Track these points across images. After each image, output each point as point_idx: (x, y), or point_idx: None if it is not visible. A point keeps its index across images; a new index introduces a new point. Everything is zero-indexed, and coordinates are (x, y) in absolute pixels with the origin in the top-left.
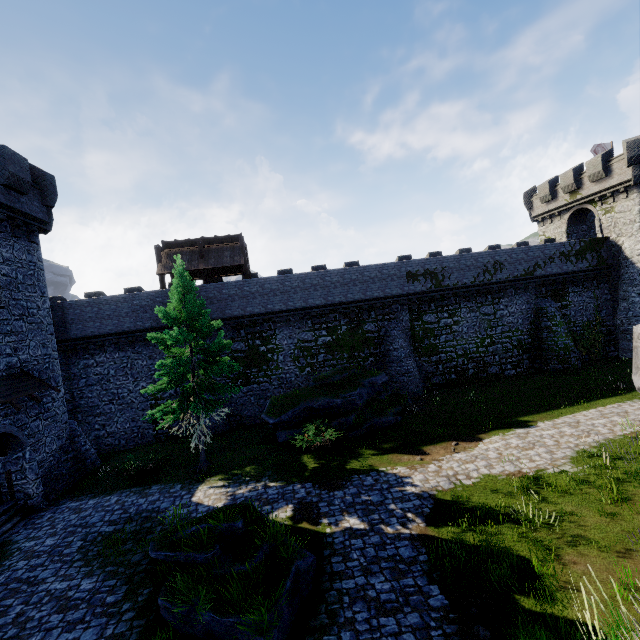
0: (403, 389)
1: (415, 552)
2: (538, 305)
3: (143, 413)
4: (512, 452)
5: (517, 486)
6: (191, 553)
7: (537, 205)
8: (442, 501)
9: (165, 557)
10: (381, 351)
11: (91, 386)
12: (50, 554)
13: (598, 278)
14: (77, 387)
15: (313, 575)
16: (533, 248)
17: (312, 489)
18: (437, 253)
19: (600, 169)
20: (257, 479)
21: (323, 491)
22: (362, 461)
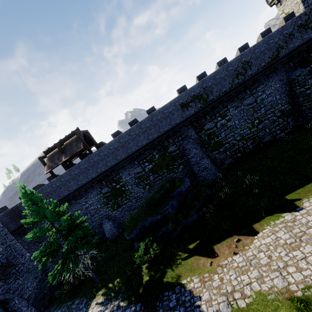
0: (205, 180)
1: None
2: (289, 78)
3: None
4: (280, 254)
5: None
6: None
7: None
8: None
9: None
10: (185, 159)
11: None
12: None
13: None
14: (47, 236)
15: None
16: (272, 35)
17: None
18: (202, 74)
19: None
20: (116, 296)
21: None
22: (174, 270)
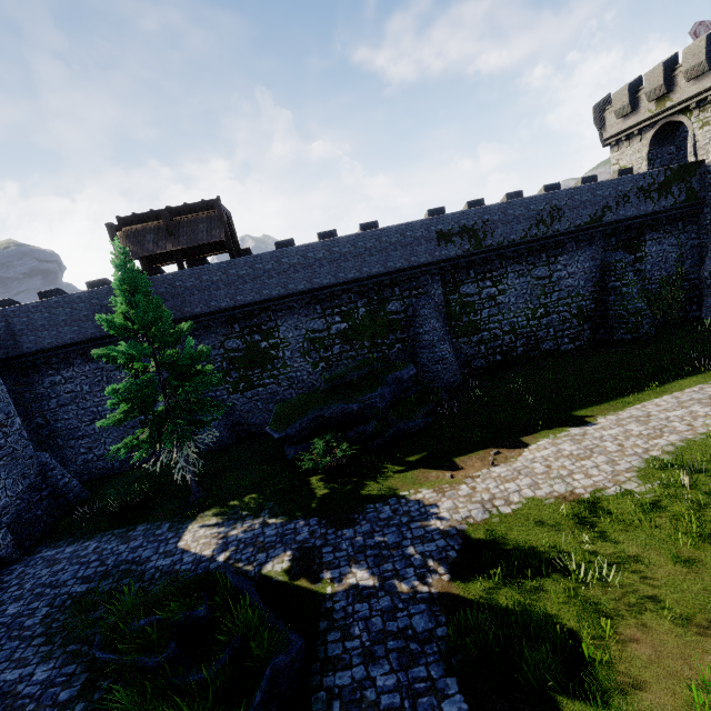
0: (437, 379)
1: (432, 622)
2: (605, 261)
3: (133, 431)
4: (564, 464)
5: (568, 514)
6: (139, 656)
7: (611, 122)
8: (473, 540)
9: (109, 659)
10: (410, 335)
11: (65, 406)
12: (9, 628)
13: (685, 218)
14: (48, 409)
15: (300, 666)
16: (603, 185)
17: (317, 527)
18: (478, 201)
19: (702, 59)
20: (255, 514)
21: (330, 530)
22: (381, 482)
